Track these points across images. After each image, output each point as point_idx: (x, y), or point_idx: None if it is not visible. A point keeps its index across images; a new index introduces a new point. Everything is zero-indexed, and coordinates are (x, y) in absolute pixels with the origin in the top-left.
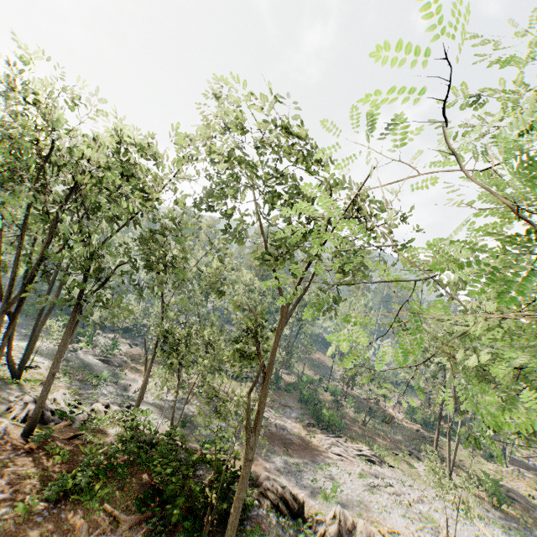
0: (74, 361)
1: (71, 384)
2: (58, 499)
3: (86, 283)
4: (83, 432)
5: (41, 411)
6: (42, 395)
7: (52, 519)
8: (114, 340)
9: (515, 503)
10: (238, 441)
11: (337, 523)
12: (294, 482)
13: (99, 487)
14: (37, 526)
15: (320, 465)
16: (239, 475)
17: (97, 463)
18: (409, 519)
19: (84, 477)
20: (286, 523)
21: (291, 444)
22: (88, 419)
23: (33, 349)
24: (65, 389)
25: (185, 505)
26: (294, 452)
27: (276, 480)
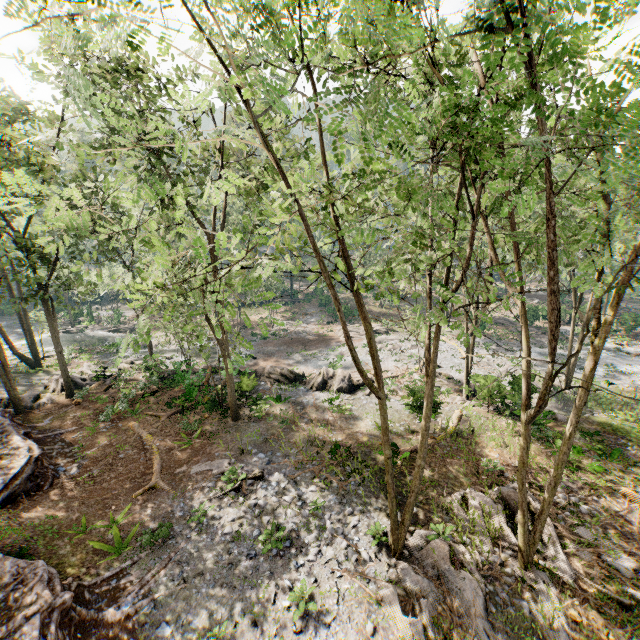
0: (85, 340)
1: (92, 358)
2: (113, 420)
3: (33, 271)
4: (114, 383)
5: (70, 380)
6: (62, 369)
7: (114, 429)
8: (114, 310)
9: (501, 326)
10: (260, 354)
11: (322, 376)
12: (309, 366)
13: (139, 406)
14: (105, 433)
15: (332, 349)
16: (248, 372)
17: (132, 396)
18: (399, 361)
19: (124, 404)
20: (286, 387)
21: (309, 342)
22: (116, 375)
23: (34, 342)
24: (88, 363)
25: (206, 398)
26: (311, 347)
27: (277, 367)
